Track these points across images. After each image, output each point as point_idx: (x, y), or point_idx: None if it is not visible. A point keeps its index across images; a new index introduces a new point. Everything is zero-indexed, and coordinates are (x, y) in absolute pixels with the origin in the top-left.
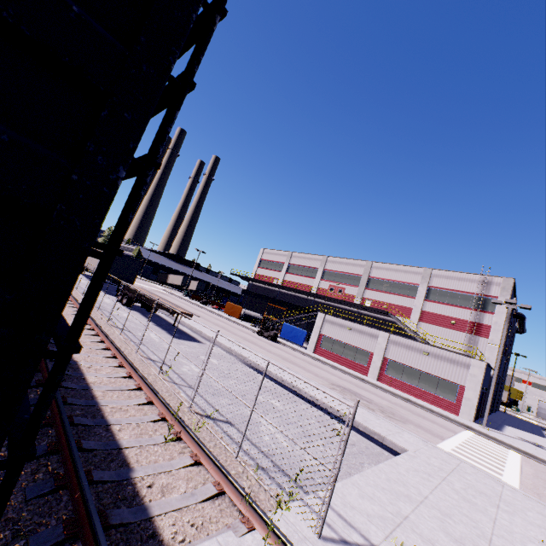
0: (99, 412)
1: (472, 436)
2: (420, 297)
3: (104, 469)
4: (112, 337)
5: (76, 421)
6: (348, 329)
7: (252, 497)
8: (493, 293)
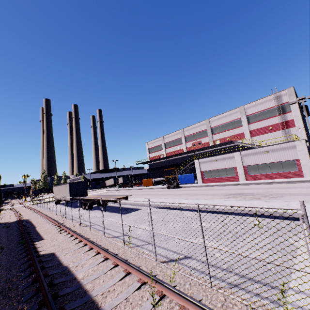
0: (93, 305)
1: None
2: (244, 124)
3: None
4: (86, 234)
5: None
6: (215, 161)
7: None
8: (285, 101)
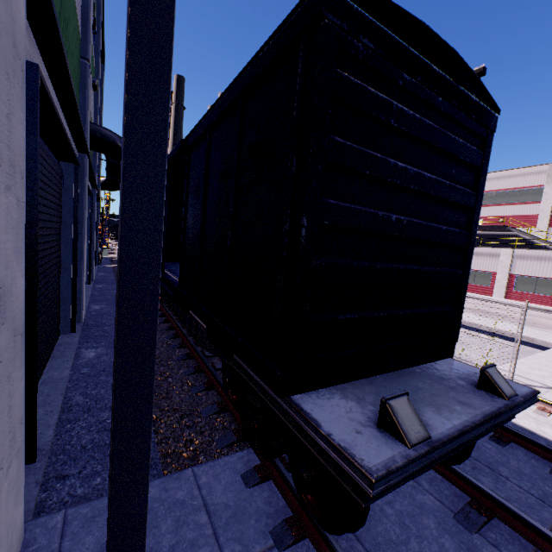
0: None
1: None
2: (547, 200)
3: None
4: None
5: None
6: None
7: None
8: None
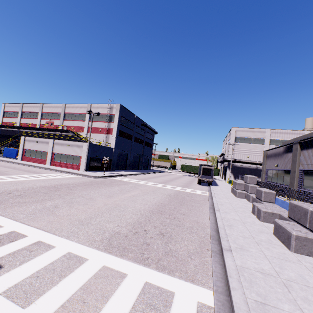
0: None
1: (58, 174)
2: (87, 120)
3: None
4: None
5: None
6: (36, 142)
7: None
8: (114, 113)
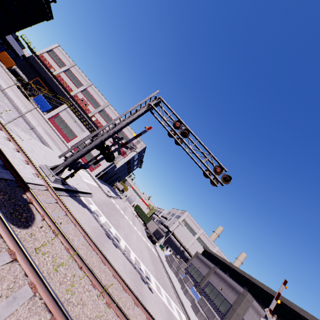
0: None
1: (88, 175)
2: None
3: None
4: None
5: None
6: (74, 121)
7: None
8: (137, 146)
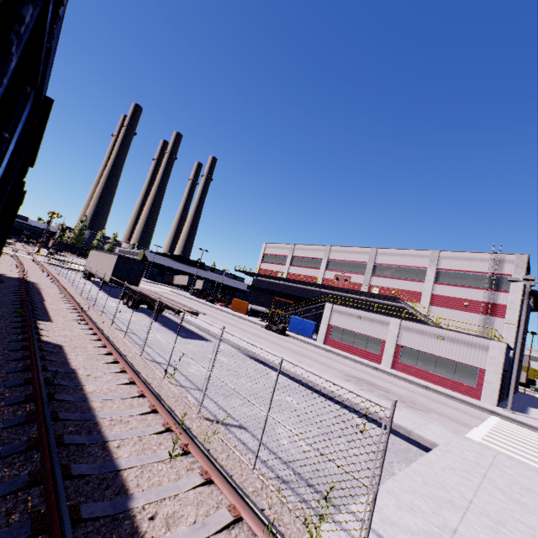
0: (95, 427)
1: (498, 421)
2: (429, 280)
3: (97, 500)
4: (115, 341)
5: (67, 441)
6: (357, 318)
7: (275, 521)
8: (506, 271)
